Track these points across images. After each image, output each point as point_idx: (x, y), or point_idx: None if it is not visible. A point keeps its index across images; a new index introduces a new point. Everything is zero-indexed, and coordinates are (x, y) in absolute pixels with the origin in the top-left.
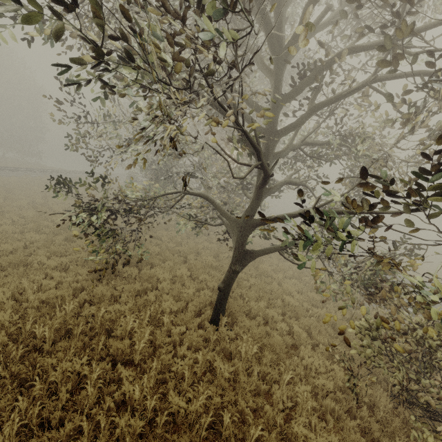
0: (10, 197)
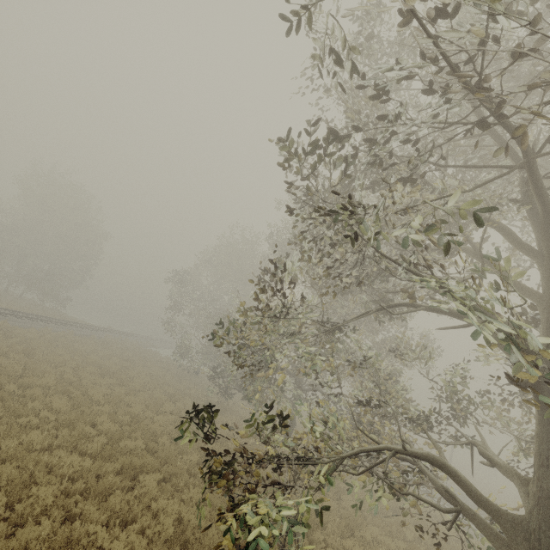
0: (31, 367)
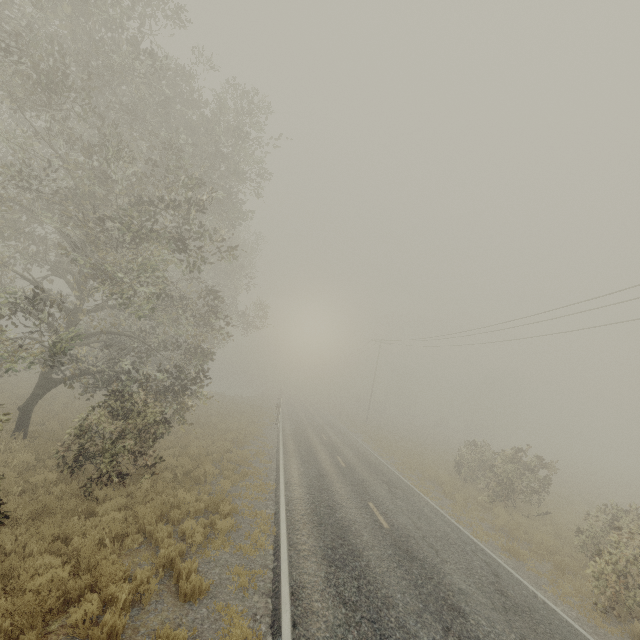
0: None
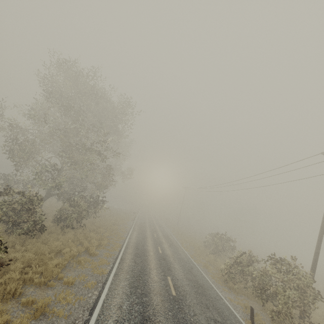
0: None
